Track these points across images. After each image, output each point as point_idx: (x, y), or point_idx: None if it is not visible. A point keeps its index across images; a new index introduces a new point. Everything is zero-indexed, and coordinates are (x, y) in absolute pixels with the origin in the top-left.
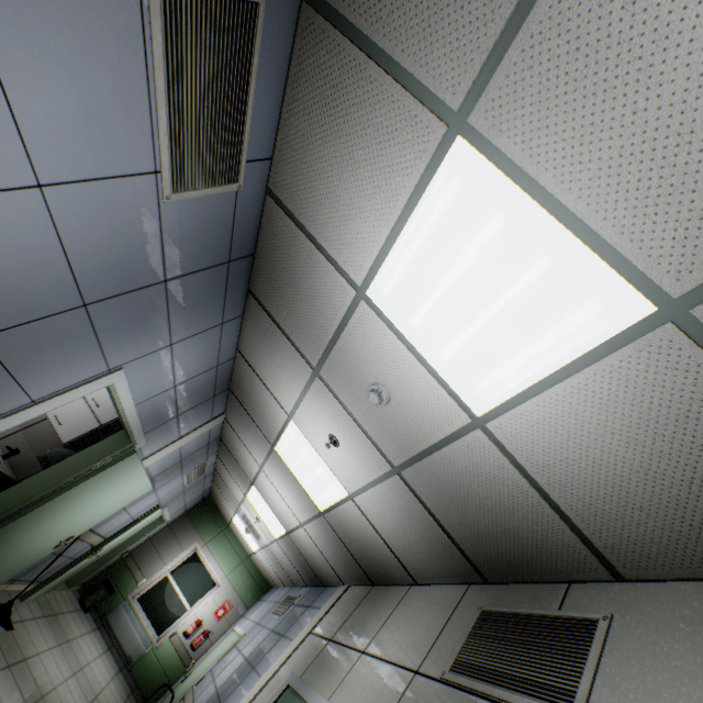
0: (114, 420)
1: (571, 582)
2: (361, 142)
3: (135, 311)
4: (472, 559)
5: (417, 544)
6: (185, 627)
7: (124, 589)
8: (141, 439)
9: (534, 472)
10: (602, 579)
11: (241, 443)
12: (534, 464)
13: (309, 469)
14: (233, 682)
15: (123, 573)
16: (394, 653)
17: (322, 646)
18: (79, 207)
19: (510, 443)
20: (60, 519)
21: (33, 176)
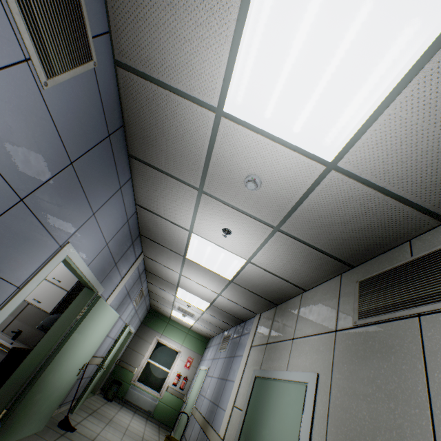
0: (75, 285)
1: (411, 240)
2: None
3: (59, 194)
4: (341, 258)
5: (301, 267)
6: (172, 381)
7: (127, 379)
8: (100, 288)
9: (377, 181)
10: (433, 227)
11: (161, 266)
12: (377, 175)
13: (214, 258)
14: (218, 392)
15: (122, 372)
16: (314, 329)
17: (264, 349)
18: None
19: (357, 169)
20: (73, 357)
21: None
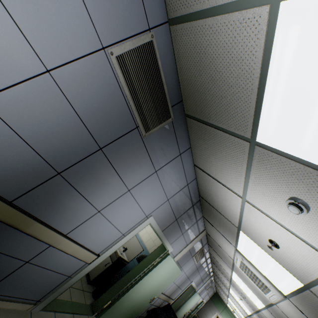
0: None
1: None
2: (221, 261)
3: (193, 274)
4: None
5: None
6: None
7: None
8: (196, 288)
9: None
10: None
11: (220, 284)
12: None
13: (239, 301)
14: None
15: None
16: None
17: None
18: (188, 271)
19: (266, 316)
20: (184, 308)
21: (184, 272)
